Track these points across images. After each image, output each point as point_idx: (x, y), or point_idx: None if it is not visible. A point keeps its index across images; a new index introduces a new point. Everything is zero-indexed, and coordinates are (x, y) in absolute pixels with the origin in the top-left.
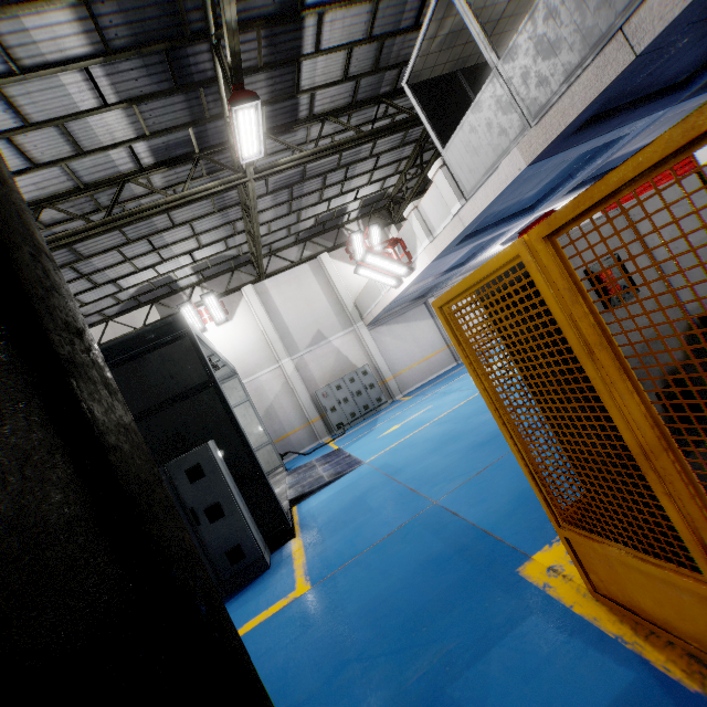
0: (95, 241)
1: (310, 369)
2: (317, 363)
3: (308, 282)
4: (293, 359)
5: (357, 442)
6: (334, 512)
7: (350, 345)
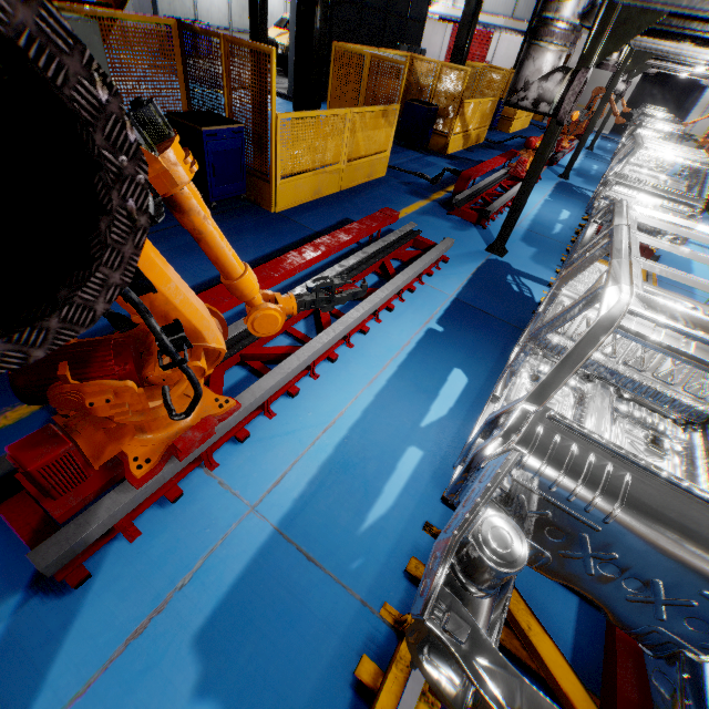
0: None
1: None
2: None
3: None
4: None
5: None
6: None
7: None
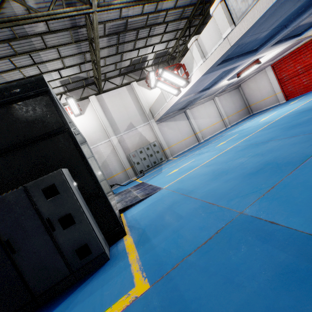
0: None
1: (126, 142)
2: (130, 140)
3: (125, 96)
4: (117, 137)
5: (153, 178)
6: (151, 217)
7: (147, 131)
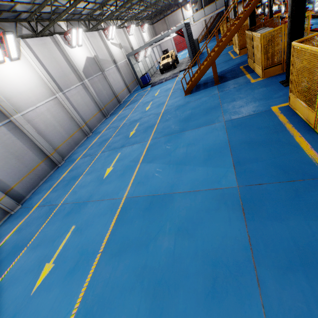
0: None
1: None
2: None
3: (139, 32)
4: None
5: None
6: None
7: None
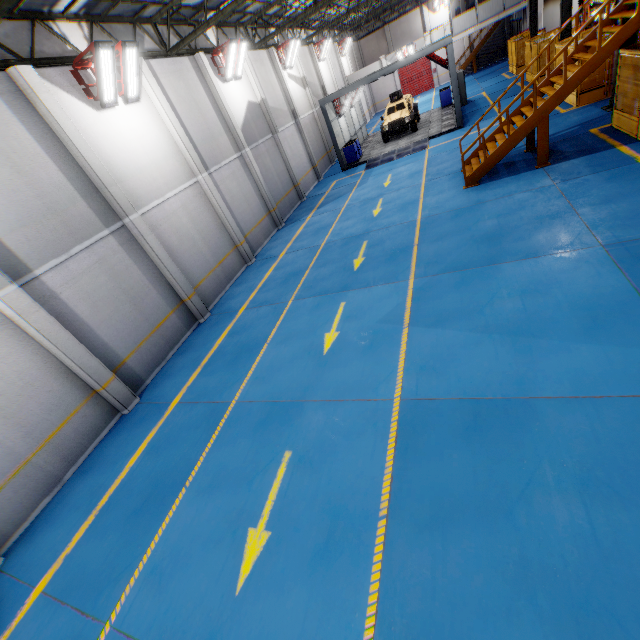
0: None
1: None
2: None
3: (334, 56)
4: None
5: None
6: None
7: None
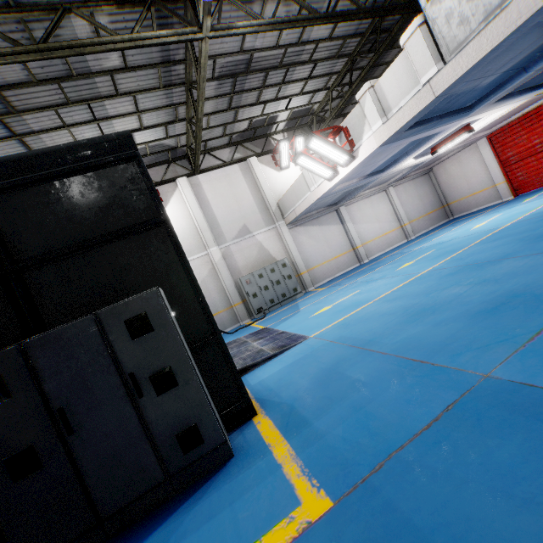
0: (29, 92)
1: (235, 258)
2: (242, 254)
3: (238, 181)
4: (220, 248)
5: (285, 321)
6: (300, 385)
7: (272, 240)
